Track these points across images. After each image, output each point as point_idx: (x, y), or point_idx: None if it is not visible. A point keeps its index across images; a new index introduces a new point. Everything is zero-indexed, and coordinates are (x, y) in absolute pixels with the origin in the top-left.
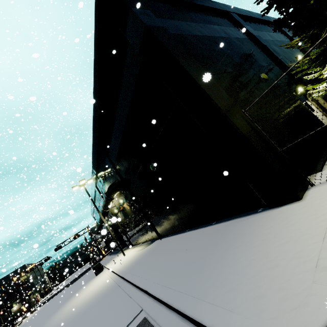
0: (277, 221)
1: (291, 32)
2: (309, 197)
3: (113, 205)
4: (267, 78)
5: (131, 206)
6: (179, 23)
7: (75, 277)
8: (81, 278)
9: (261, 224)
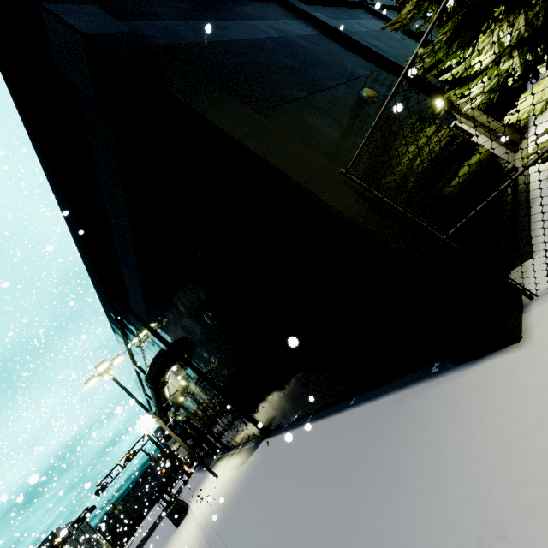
0: (487, 411)
1: (394, 15)
2: (540, 332)
3: (173, 389)
4: (376, 95)
5: (202, 387)
6: (174, 25)
7: (150, 523)
8: (157, 530)
9: (450, 417)
